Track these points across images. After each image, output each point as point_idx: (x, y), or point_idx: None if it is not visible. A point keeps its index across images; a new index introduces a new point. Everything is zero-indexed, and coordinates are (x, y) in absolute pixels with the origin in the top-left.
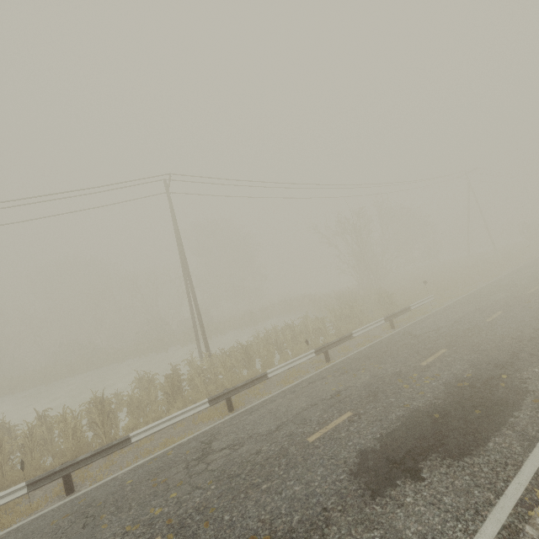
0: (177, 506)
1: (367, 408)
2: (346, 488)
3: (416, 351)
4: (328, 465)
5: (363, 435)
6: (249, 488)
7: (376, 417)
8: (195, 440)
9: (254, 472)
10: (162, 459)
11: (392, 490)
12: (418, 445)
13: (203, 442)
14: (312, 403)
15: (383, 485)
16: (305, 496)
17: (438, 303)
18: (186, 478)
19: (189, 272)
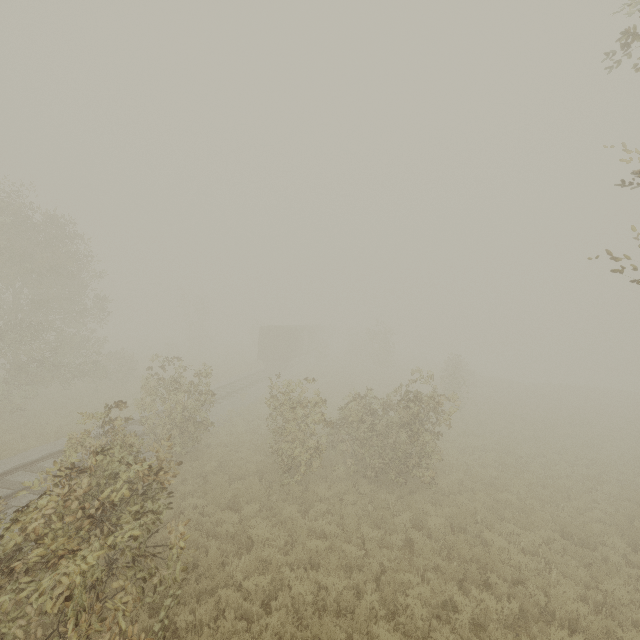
0: None
1: None
2: None
3: None
4: None
5: None
6: None
7: None
8: None
9: None
10: None
11: None
12: None
13: None
14: None
15: None
16: None
17: None
18: None
19: None
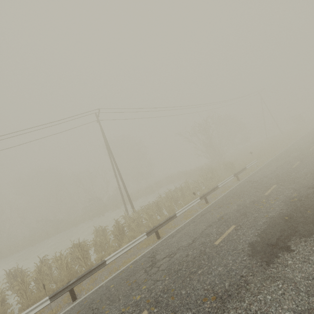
0: (149, 292)
1: (243, 222)
2: (250, 263)
3: (258, 189)
4: (233, 254)
5: (247, 235)
6: (190, 274)
7: (250, 225)
8: (144, 257)
9: (189, 265)
10: (127, 270)
11: (278, 259)
12: (282, 234)
13: (149, 257)
14: (208, 225)
15: (271, 258)
16: (227, 272)
17: (259, 164)
18: (148, 277)
19: (116, 164)
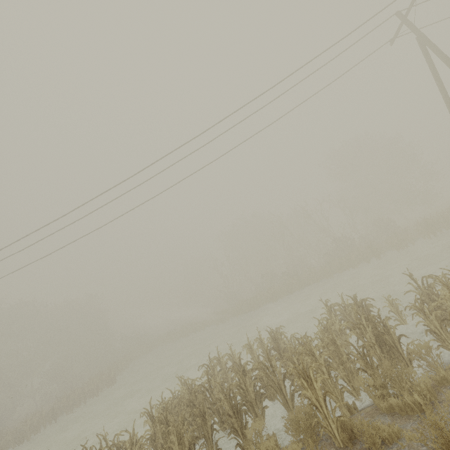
0: None
1: None
2: None
3: None
4: None
5: None
6: None
7: None
8: None
9: None
10: None
11: None
12: None
13: None
14: None
15: None
16: None
17: None
18: None
19: None
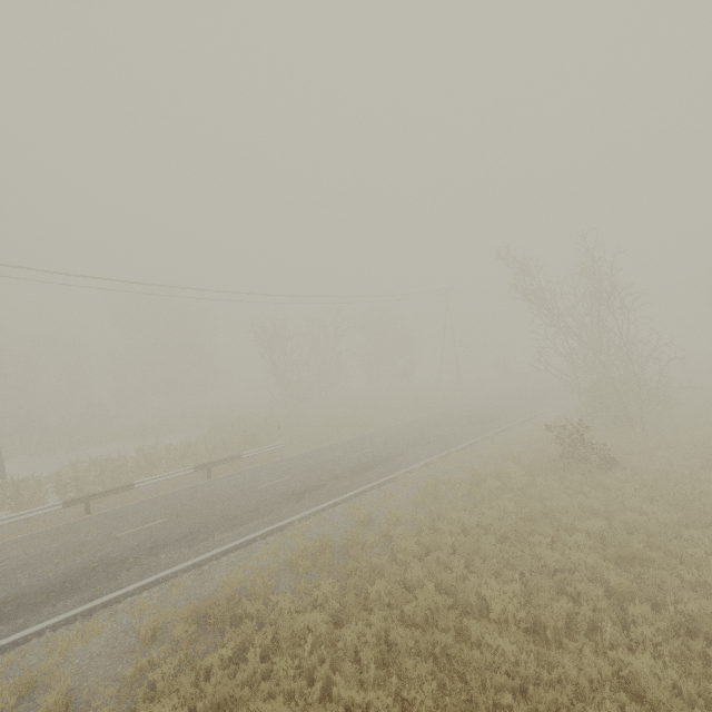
0: None
1: None
2: None
3: (149, 516)
4: None
5: None
6: None
7: None
8: None
9: None
10: None
11: None
12: None
13: None
14: None
15: None
16: None
17: (300, 450)
18: None
19: None
